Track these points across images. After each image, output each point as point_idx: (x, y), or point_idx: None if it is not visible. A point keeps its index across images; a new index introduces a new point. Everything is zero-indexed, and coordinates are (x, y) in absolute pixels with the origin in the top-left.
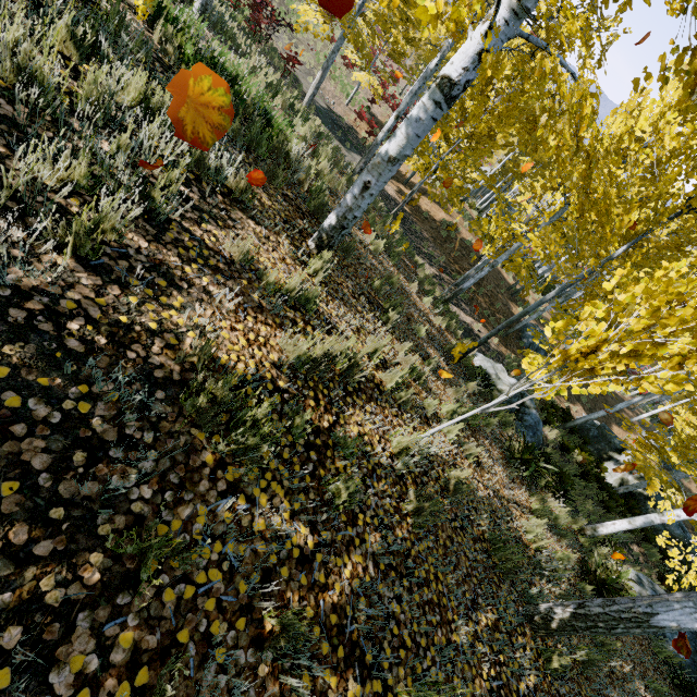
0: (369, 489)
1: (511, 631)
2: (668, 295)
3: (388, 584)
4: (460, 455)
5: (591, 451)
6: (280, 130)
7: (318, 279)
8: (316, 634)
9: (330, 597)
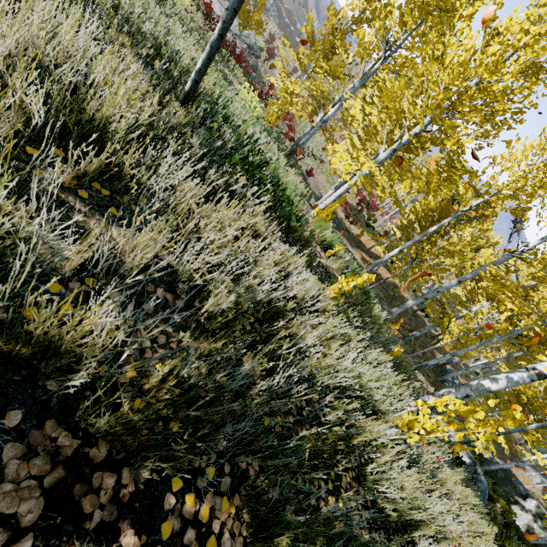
0: None
1: None
2: None
3: None
4: None
5: (500, 491)
6: (370, 298)
7: (432, 448)
8: None
9: None
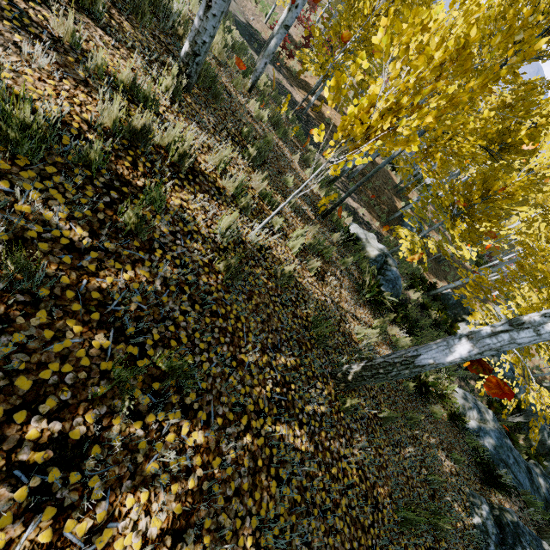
0: (178, 241)
1: (312, 377)
2: (414, 28)
3: (175, 301)
4: (302, 267)
5: (449, 315)
6: None
7: (169, 95)
8: (68, 295)
9: (98, 282)
